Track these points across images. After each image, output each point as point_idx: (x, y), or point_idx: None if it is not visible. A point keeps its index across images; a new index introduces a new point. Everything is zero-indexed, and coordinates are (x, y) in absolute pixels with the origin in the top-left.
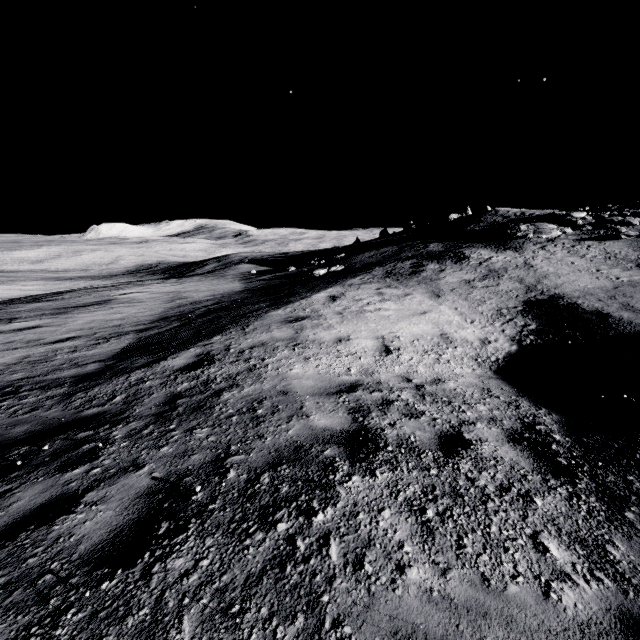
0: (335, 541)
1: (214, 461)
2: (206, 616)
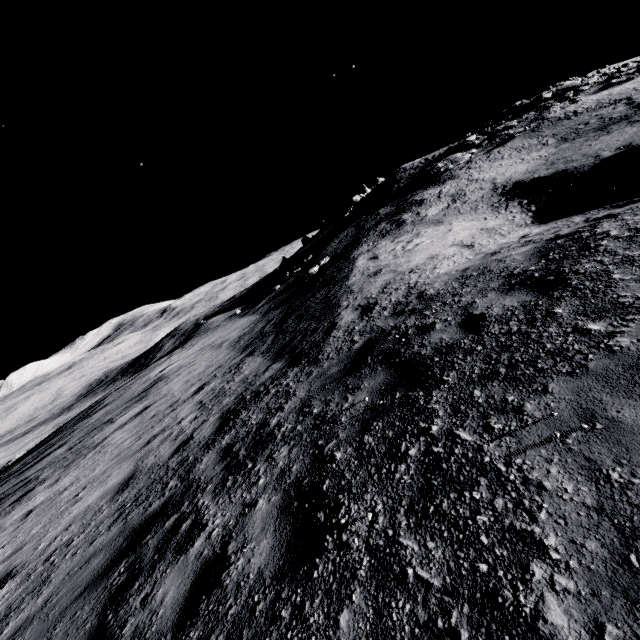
0: (637, 226)
1: (508, 277)
2: (638, 249)
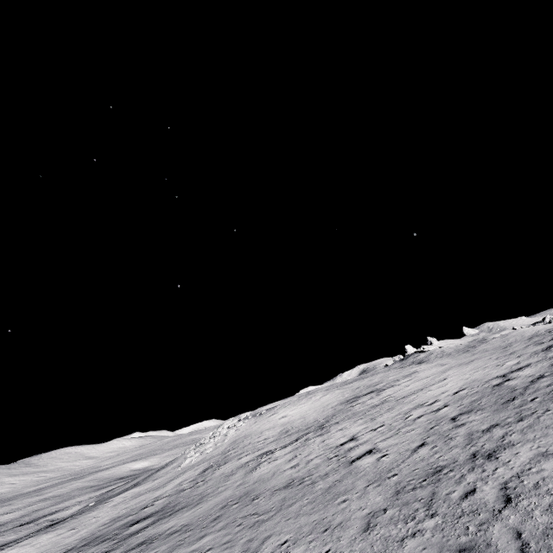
0: None
1: None
2: None
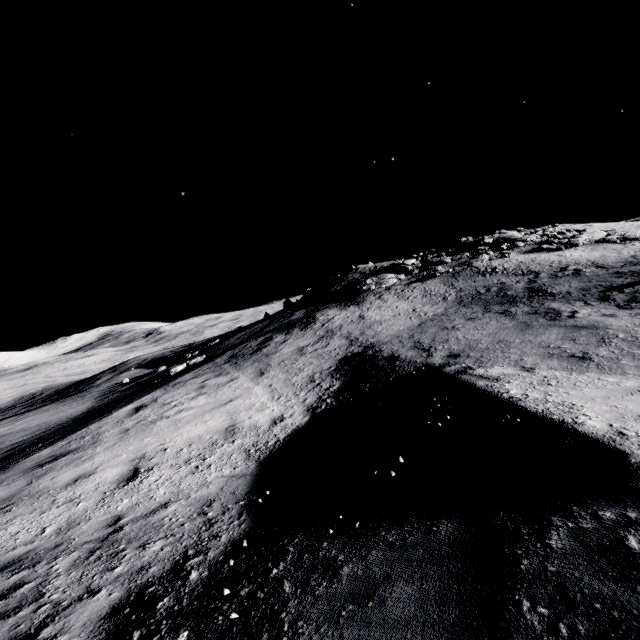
0: None
1: None
2: None
